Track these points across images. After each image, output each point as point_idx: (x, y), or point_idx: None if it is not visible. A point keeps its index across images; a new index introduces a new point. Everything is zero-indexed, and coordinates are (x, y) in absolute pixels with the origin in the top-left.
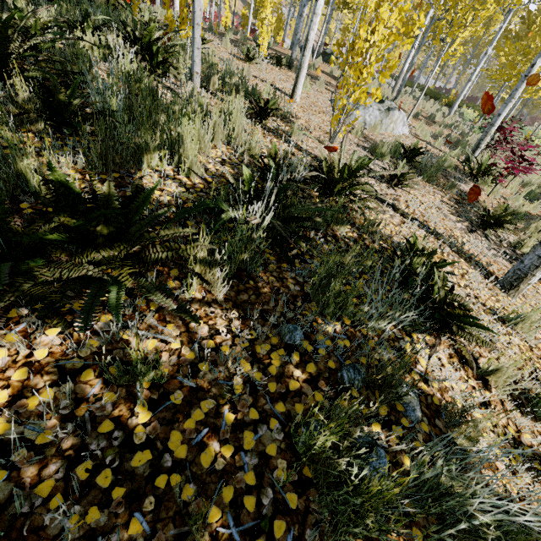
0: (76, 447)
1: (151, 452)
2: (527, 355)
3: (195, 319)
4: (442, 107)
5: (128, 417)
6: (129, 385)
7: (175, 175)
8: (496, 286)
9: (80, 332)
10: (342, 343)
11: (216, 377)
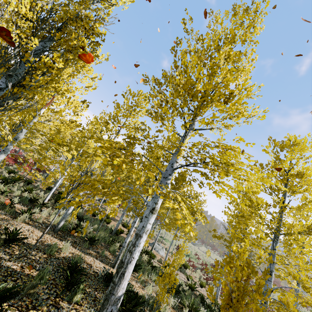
0: None
1: None
2: None
3: None
4: None
5: None
6: None
7: None
8: None
9: None
10: None
11: None
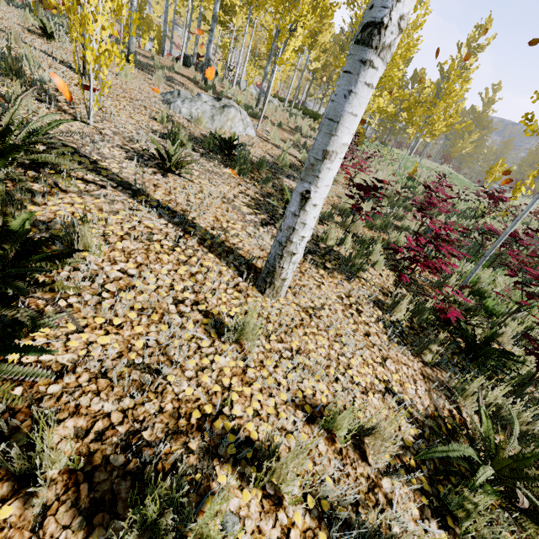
0: None
1: None
2: (226, 383)
3: None
4: (316, 125)
5: None
6: None
7: None
8: (255, 285)
9: None
10: None
11: None
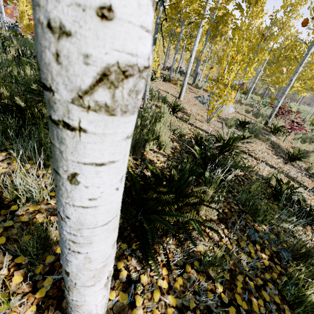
0: (205, 308)
1: (234, 307)
2: None
3: (218, 232)
4: (241, 95)
5: (215, 289)
6: (205, 271)
7: (158, 151)
8: (310, 193)
9: (194, 247)
10: (271, 236)
11: (234, 262)
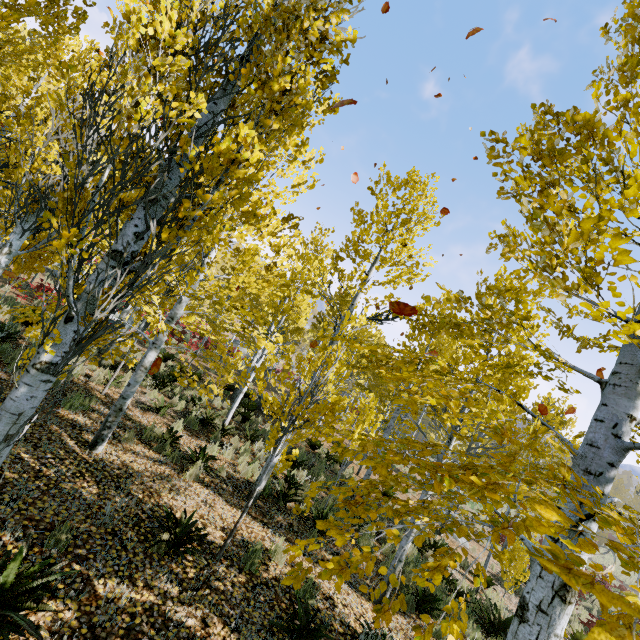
0: None
1: None
2: None
3: None
4: None
5: None
6: None
7: None
8: None
9: None
10: None
11: None
